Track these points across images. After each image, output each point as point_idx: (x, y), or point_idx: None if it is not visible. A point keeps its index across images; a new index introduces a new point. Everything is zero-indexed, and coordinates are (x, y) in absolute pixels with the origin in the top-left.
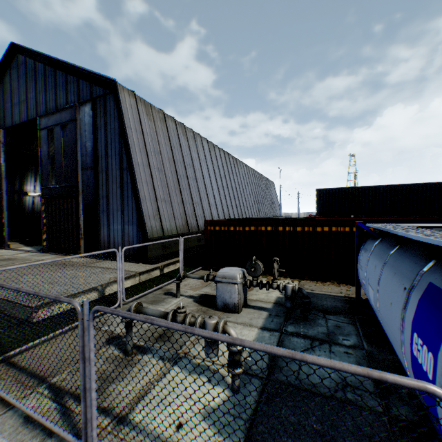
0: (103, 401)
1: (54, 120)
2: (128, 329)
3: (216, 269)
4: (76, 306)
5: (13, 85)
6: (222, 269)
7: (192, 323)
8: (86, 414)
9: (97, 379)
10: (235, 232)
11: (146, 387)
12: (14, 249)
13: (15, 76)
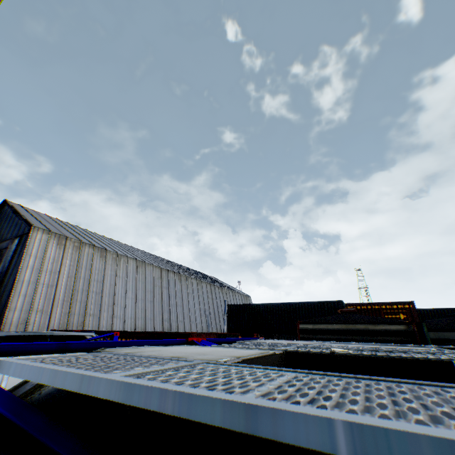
0: None
1: (0, 247)
2: None
3: None
4: None
5: None
6: None
7: None
8: None
9: None
10: None
11: None
12: None
13: None
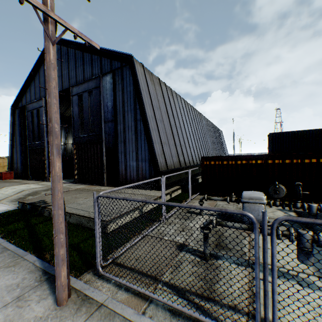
0: (222, 299)
1: (83, 88)
2: (207, 238)
3: (211, 194)
4: (251, 216)
5: None
6: (244, 192)
7: (283, 234)
8: (265, 314)
9: (199, 279)
10: (228, 165)
11: (248, 288)
12: None
13: None
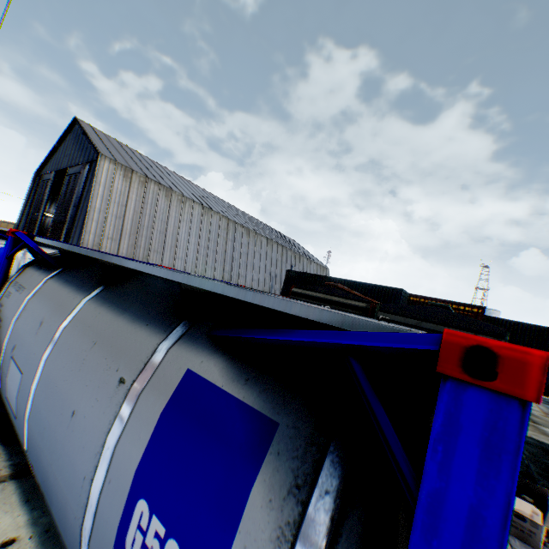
0: None
1: (74, 171)
2: None
3: None
4: None
5: (69, 143)
6: None
7: None
8: None
9: None
10: None
11: None
12: None
13: (72, 137)
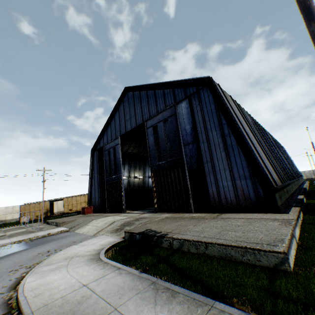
0: None
1: (157, 119)
2: None
3: None
4: None
5: (125, 110)
6: None
7: None
8: None
9: None
10: None
11: None
12: (130, 213)
13: (126, 104)
